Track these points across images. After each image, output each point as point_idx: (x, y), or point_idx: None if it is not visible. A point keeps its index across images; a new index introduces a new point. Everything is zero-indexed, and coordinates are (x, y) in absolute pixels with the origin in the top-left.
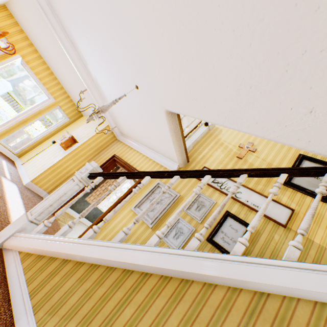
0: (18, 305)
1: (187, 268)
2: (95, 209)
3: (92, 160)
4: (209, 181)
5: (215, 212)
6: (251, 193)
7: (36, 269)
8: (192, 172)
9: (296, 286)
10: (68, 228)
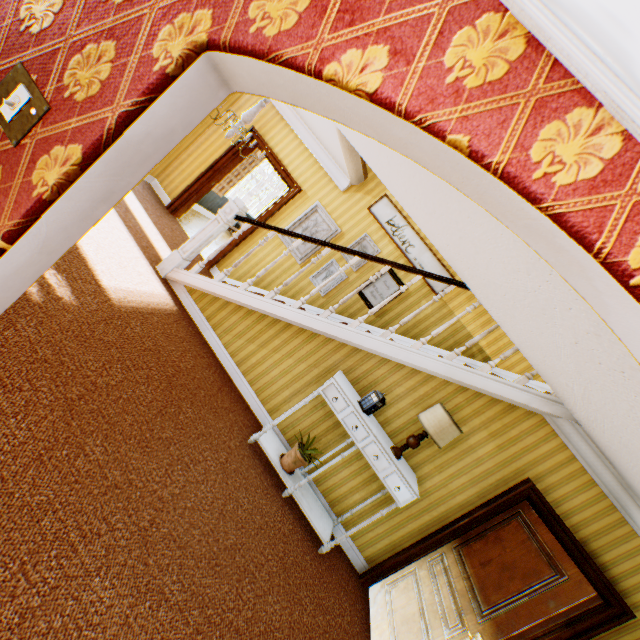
0: (200, 324)
1: (318, 328)
2: (221, 199)
3: (214, 128)
4: (384, 221)
5: (350, 294)
6: (425, 251)
7: (205, 303)
8: (344, 249)
9: (376, 350)
10: (225, 276)
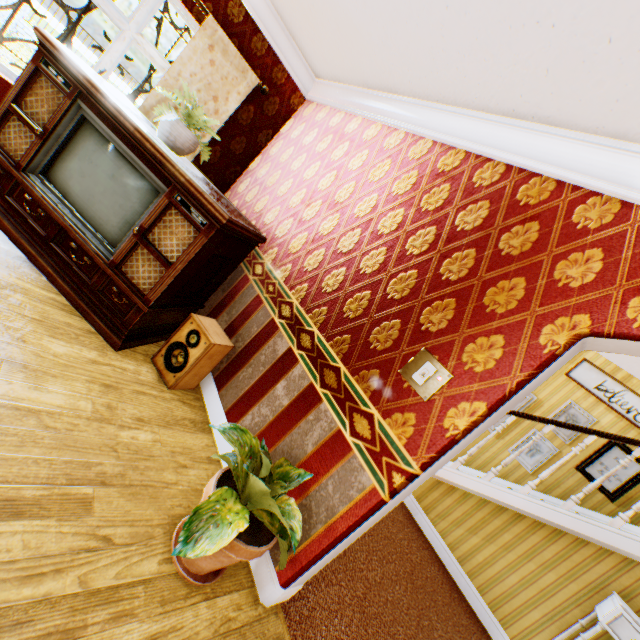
0: (409, 504)
1: (561, 523)
2: None
3: None
4: (590, 386)
5: (596, 481)
6: None
7: None
8: (572, 426)
9: None
10: None
